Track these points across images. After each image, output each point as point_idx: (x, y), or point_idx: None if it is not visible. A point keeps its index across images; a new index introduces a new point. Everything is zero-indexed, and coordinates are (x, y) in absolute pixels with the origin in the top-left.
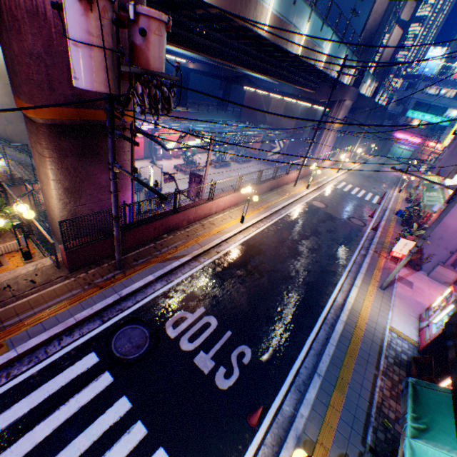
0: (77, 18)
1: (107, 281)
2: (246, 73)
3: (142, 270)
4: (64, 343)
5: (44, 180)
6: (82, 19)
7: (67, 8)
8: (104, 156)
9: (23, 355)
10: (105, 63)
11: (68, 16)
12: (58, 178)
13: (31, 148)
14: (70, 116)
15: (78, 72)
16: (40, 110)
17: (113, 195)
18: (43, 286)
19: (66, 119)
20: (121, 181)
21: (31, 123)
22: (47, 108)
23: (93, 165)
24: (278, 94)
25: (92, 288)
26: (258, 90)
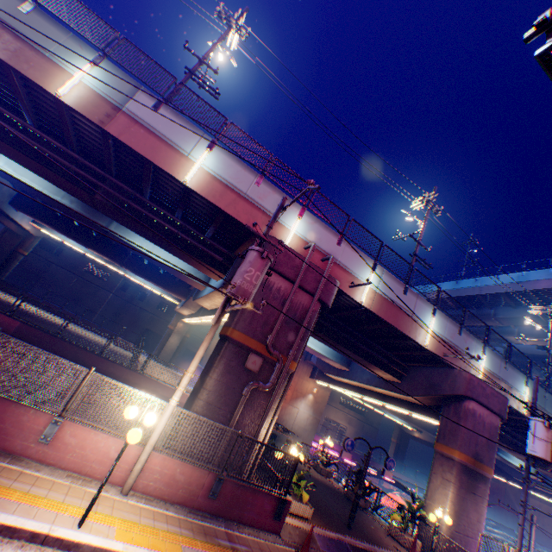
0: (541, 430)
1: None
2: (505, 459)
3: None
4: None
5: (436, 497)
6: (544, 431)
7: (536, 426)
8: (475, 495)
9: None
10: (549, 448)
11: (536, 429)
12: (453, 499)
13: (430, 472)
14: (469, 460)
15: (537, 448)
16: (460, 453)
17: (520, 526)
18: None
19: (467, 462)
20: (478, 522)
21: (444, 458)
22: (463, 453)
23: (469, 498)
24: (545, 494)
25: None
26: (510, 480)
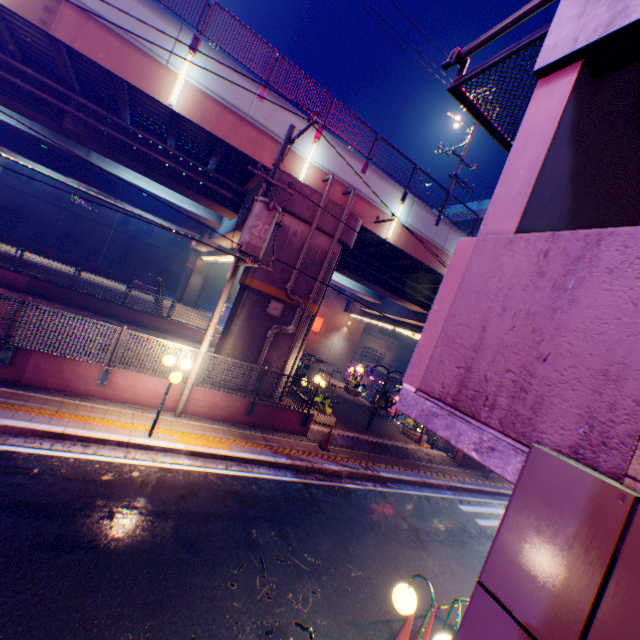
0: None
1: (482, 479)
2: None
3: (501, 485)
4: (480, 496)
5: None
6: None
7: None
8: None
9: (464, 489)
10: None
11: None
12: None
13: None
14: None
15: None
16: None
17: None
18: (448, 464)
19: None
20: None
21: None
22: None
23: None
24: None
25: (476, 478)
26: None
